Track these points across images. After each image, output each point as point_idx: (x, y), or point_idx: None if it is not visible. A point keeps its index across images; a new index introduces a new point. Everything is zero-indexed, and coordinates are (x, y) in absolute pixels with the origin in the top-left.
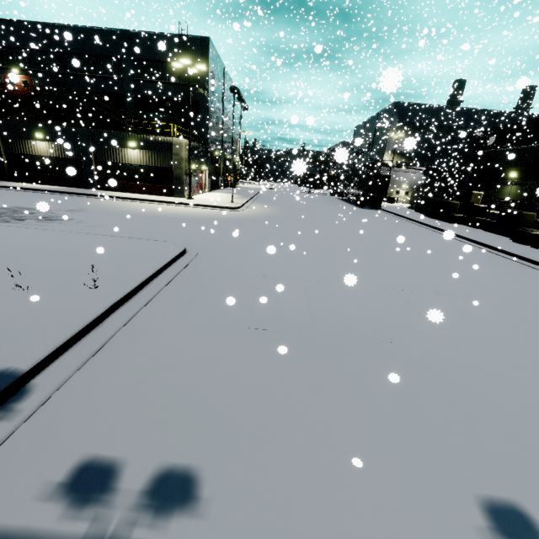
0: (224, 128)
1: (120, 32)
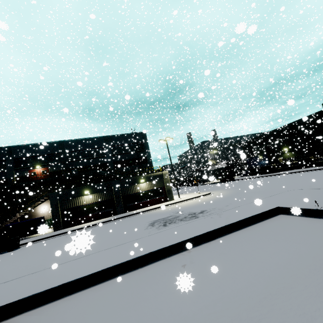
0: None
1: (103, 137)
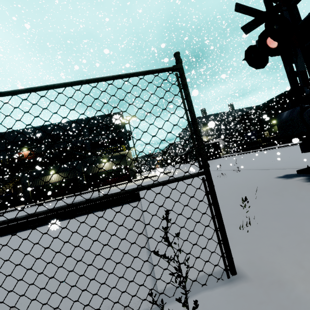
0: None
1: (81, 119)
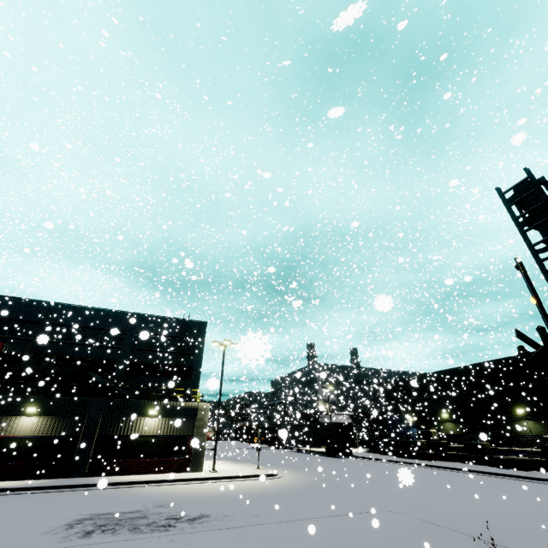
0: None
1: (131, 313)
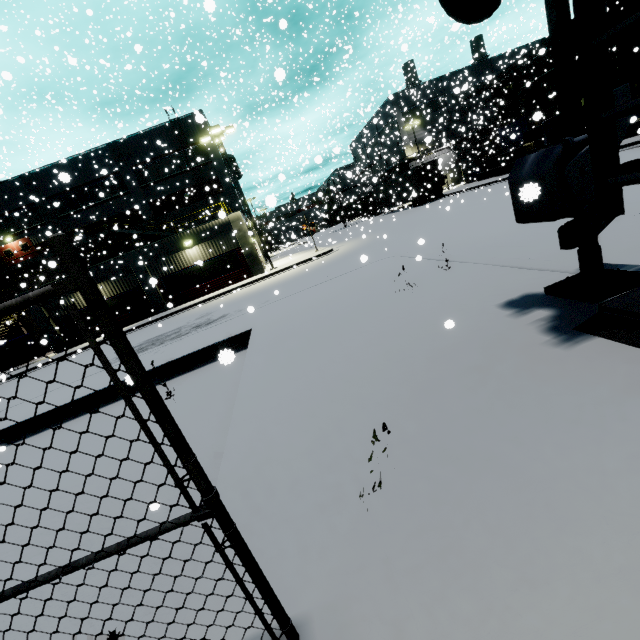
0: (241, 198)
1: (108, 146)
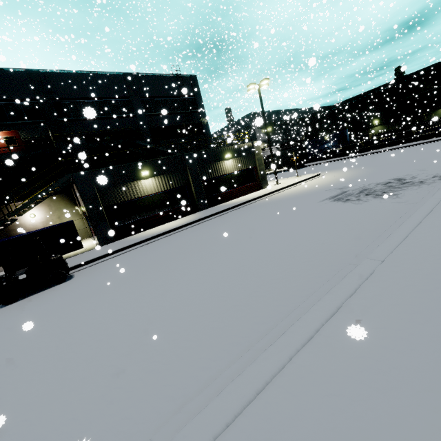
0: None
1: (124, 75)
